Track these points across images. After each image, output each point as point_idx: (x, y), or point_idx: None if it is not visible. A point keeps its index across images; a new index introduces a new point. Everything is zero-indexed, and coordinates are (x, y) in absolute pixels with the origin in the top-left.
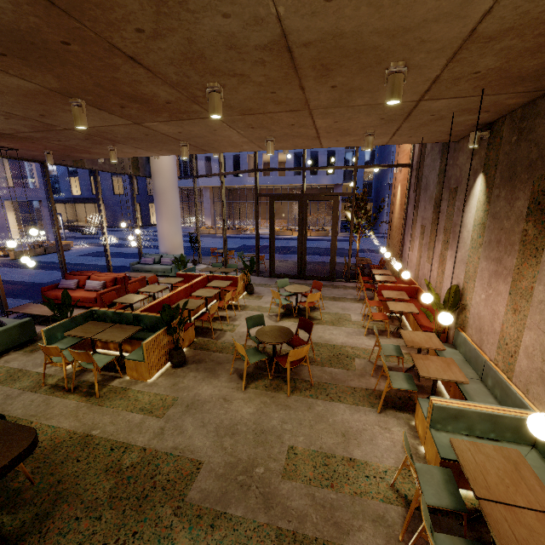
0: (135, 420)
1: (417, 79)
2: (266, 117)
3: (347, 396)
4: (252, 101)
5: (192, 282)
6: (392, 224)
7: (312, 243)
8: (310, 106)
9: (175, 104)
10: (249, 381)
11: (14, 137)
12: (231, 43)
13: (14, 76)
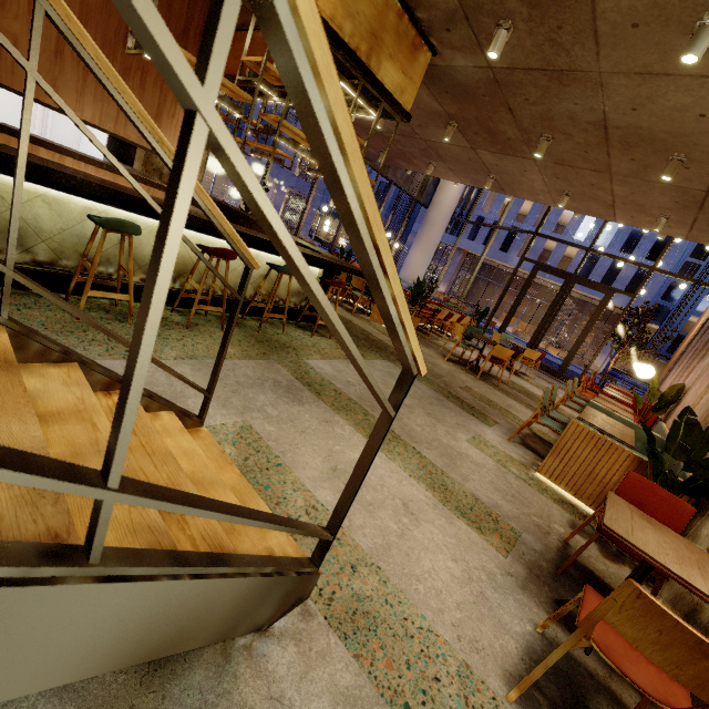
0: (375, 331)
1: (700, 171)
2: (573, 170)
3: (523, 403)
4: (568, 155)
5: (427, 299)
6: (671, 359)
7: (555, 359)
8: (612, 170)
9: (512, 142)
10: (450, 361)
11: (379, 134)
12: (572, 116)
13: (438, 102)
